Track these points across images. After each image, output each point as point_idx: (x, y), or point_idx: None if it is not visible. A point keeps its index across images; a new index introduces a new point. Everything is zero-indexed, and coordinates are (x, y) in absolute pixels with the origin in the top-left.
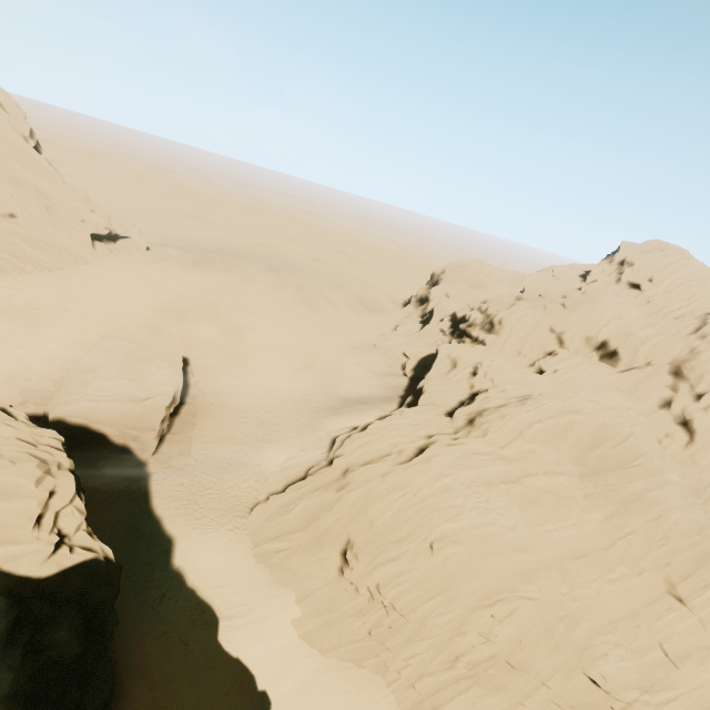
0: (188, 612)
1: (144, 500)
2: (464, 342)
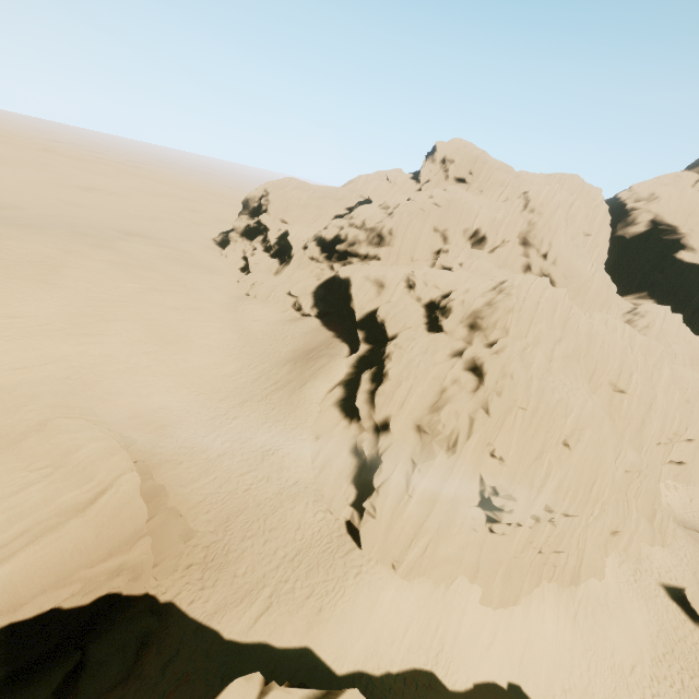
0: None
1: (208, 642)
2: (351, 263)
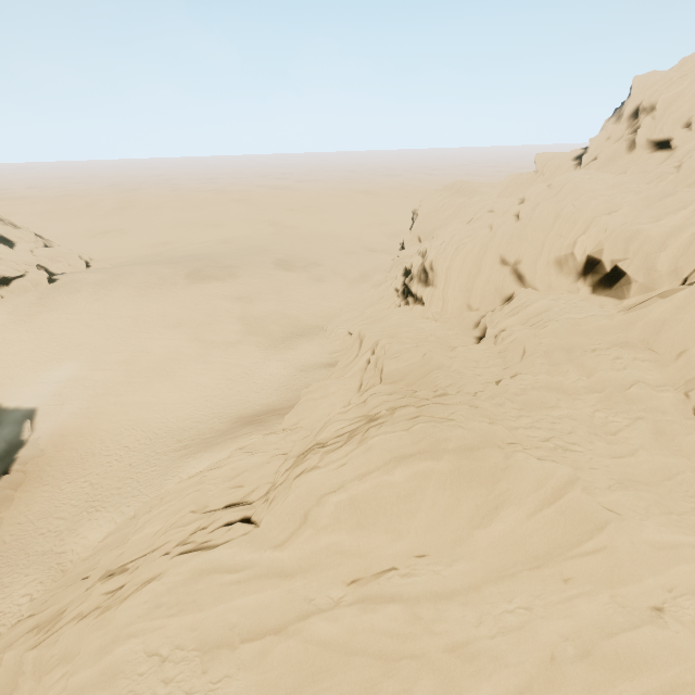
0: None
1: None
2: (408, 303)
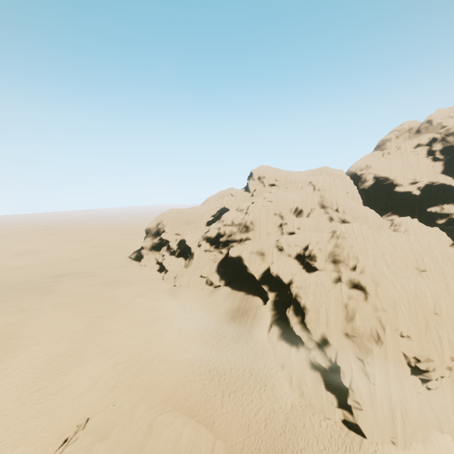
0: None
1: None
2: (232, 246)
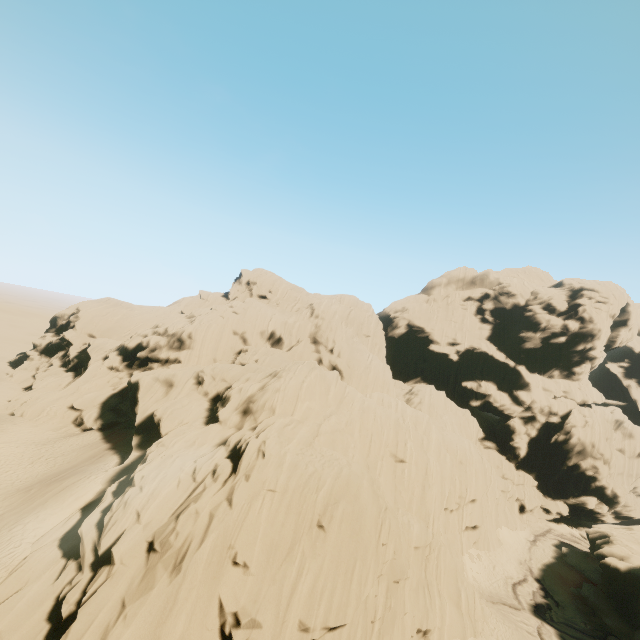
0: None
1: None
2: (152, 368)
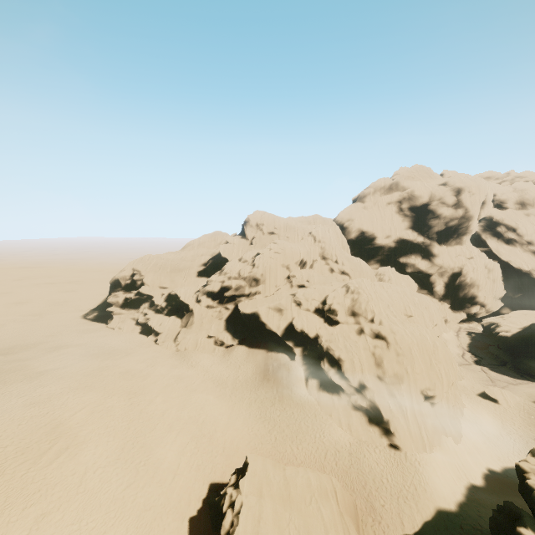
0: (480, 501)
1: None
2: (240, 301)
